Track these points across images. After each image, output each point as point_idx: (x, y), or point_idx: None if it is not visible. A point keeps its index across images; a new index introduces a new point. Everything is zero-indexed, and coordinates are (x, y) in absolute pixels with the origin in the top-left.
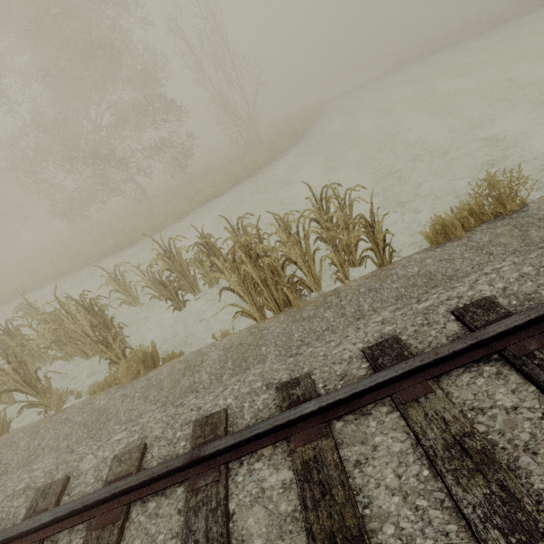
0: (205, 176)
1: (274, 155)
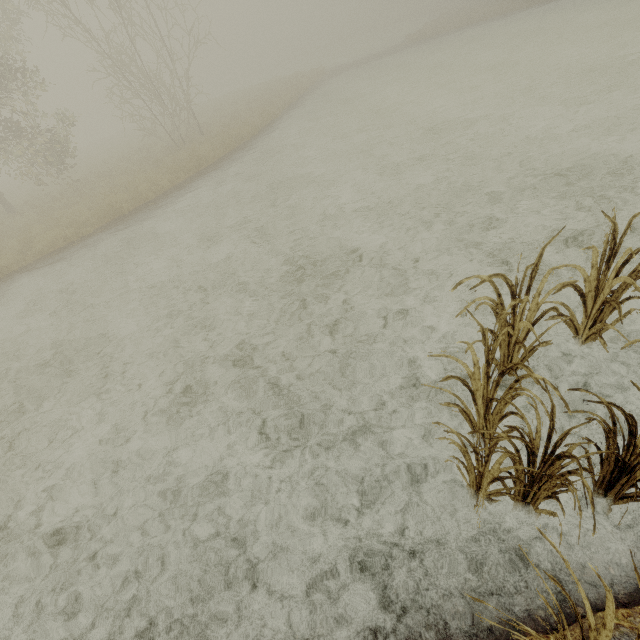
0: (97, 186)
1: (192, 173)
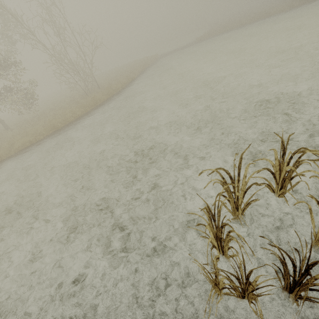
0: (48, 115)
1: (93, 107)
